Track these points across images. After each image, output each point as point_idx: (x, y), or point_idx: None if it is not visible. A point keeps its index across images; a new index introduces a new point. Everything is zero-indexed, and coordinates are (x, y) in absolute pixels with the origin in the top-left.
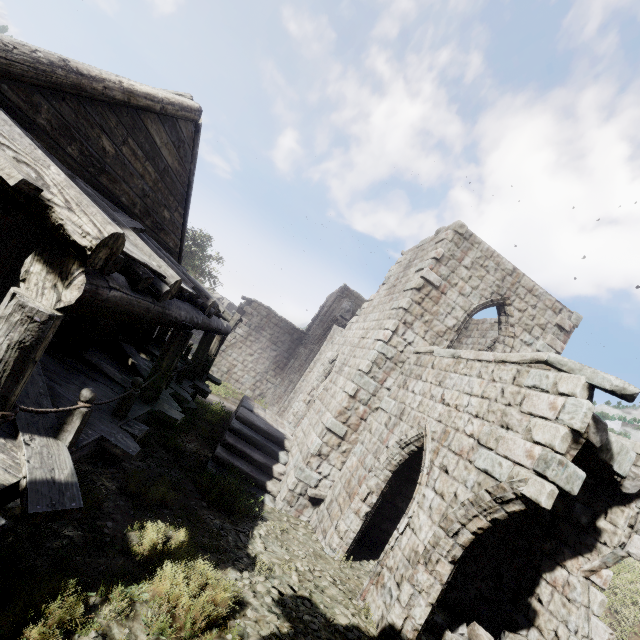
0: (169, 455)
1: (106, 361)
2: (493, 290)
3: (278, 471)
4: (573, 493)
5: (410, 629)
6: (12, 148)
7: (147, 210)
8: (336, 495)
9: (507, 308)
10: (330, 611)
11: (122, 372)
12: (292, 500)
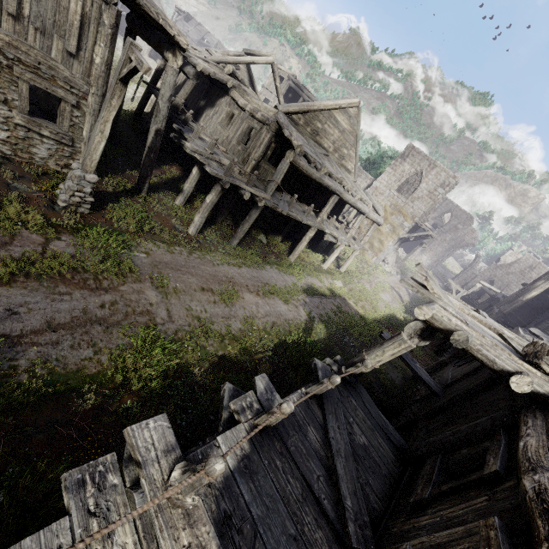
0: None
1: None
2: None
3: None
4: None
5: None
6: None
7: None
8: None
9: None
10: None
11: None
12: None
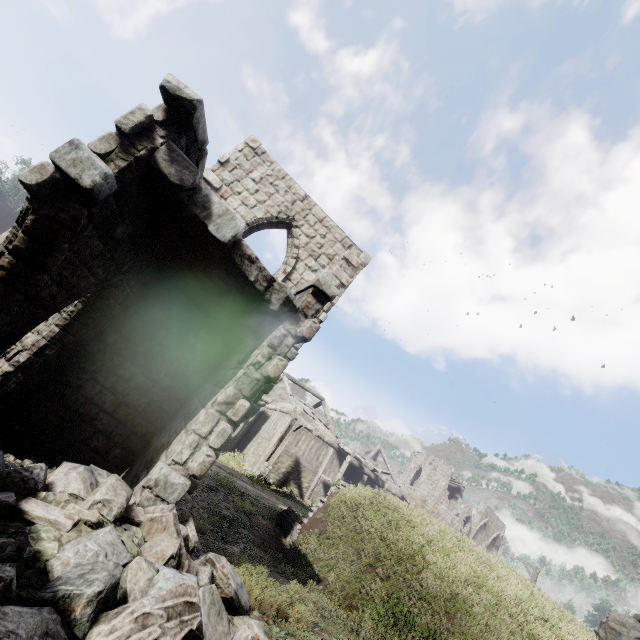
0: None
1: None
2: (281, 209)
3: None
4: (82, 183)
5: None
6: None
7: None
8: None
9: (293, 229)
10: None
11: None
12: None
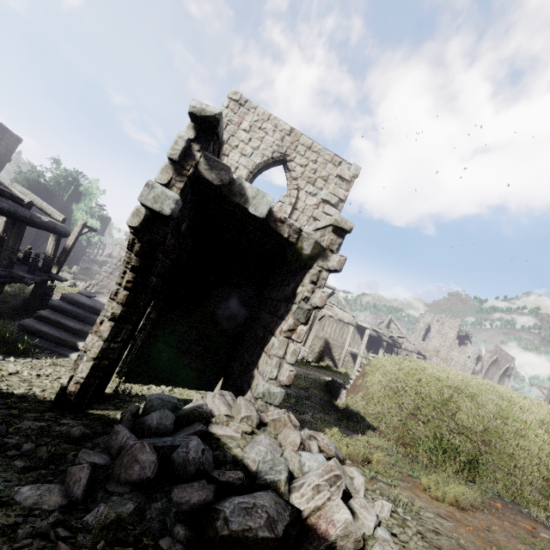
0: None
1: None
2: (274, 149)
3: None
4: (165, 213)
5: (73, 383)
6: None
7: None
8: None
9: (288, 164)
10: (12, 388)
11: None
12: None
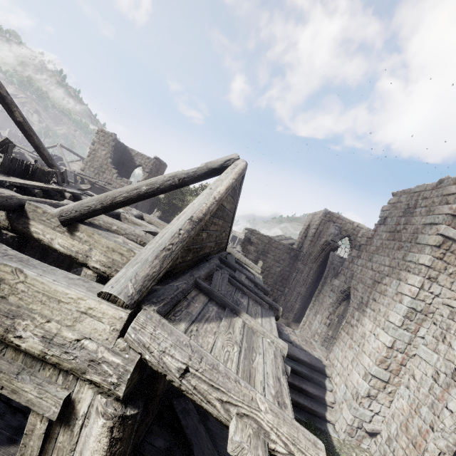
0: None
1: None
2: None
3: (330, 401)
4: None
5: None
6: (232, 403)
7: (216, 243)
8: (394, 435)
9: None
10: None
11: None
12: (352, 432)
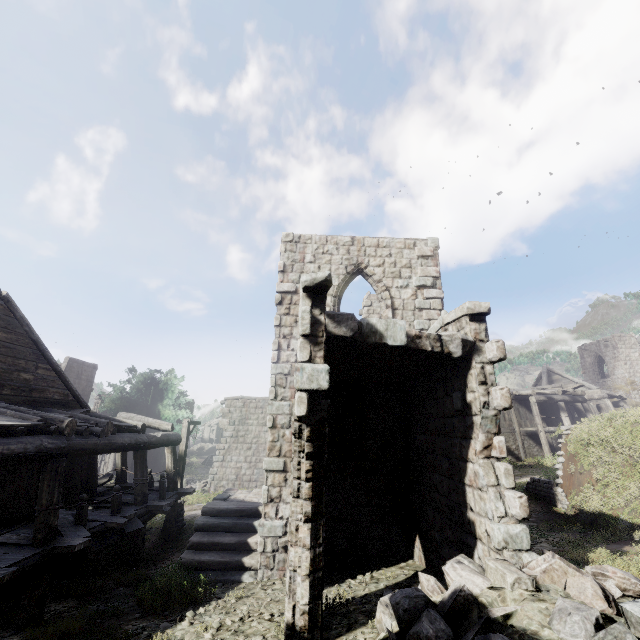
0: (127, 589)
1: (16, 531)
2: (345, 265)
3: (255, 542)
4: (323, 388)
5: (299, 616)
6: None
7: None
8: None
9: (366, 271)
10: None
11: (32, 533)
12: (268, 562)
